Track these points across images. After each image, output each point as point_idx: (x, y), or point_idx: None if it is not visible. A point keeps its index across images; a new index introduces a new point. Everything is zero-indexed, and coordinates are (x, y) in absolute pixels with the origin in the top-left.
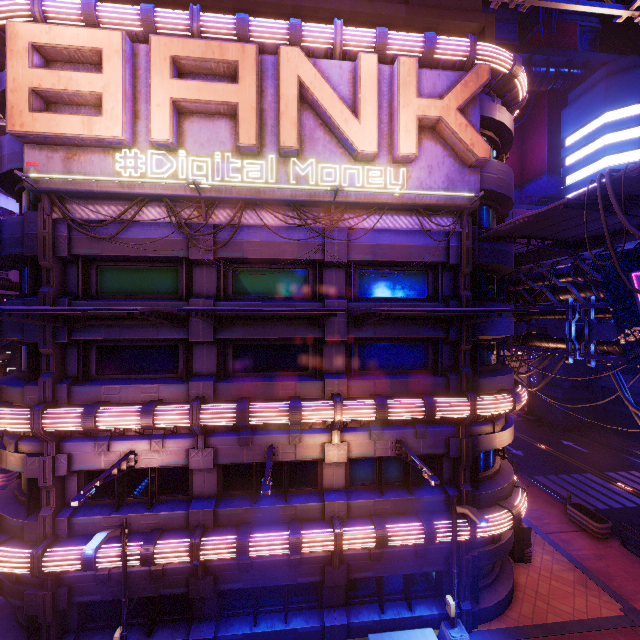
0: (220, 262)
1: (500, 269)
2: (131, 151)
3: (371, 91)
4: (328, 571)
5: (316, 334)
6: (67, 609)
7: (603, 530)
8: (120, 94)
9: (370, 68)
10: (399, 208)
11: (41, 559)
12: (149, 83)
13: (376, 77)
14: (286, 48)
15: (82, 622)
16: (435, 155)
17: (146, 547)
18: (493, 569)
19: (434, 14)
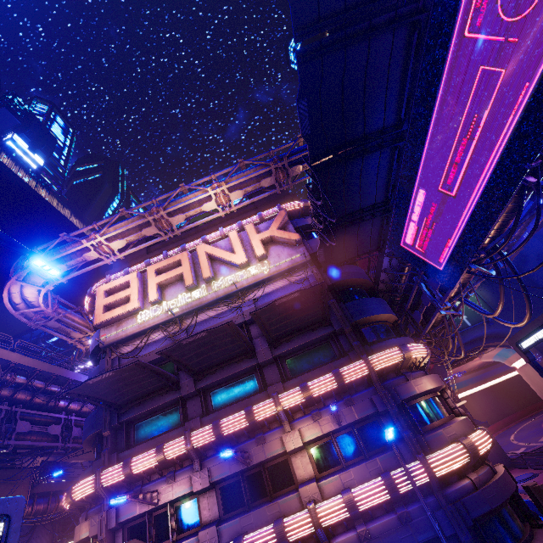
0: None
1: (355, 282)
2: (143, 311)
3: (237, 242)
4: None
5: (253, 362)
6: None
7: None
8: (137, 291)
9: (234, 235)
10: (273, 278)
11: None
12: (147, 282)
13: (237, 236)
14: (198, 246)
15: None
16: (278, 249)
17: None
18: (519, 537)
19: (268, 206)
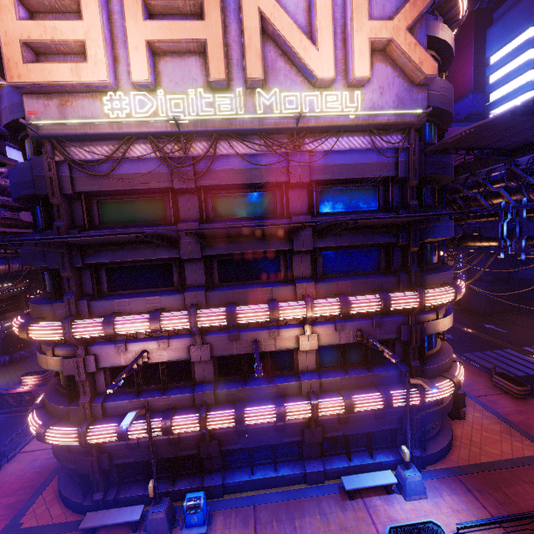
0: (200, 190)
1: (442, 179)
2: (115, 94)
3: (326, 17)
4: (307, 433)
5: (286, 246)
6: (109, 469)
7: (523, 392)
8: (100, 39)
9: None
10: (354, 129)
11: (86, 434)
12: (125, 26)
13: (330, 3)
14: None
15: (121, 478)
16: (386, 76)
17: (165, 422)
18: (436, 425)
19: None
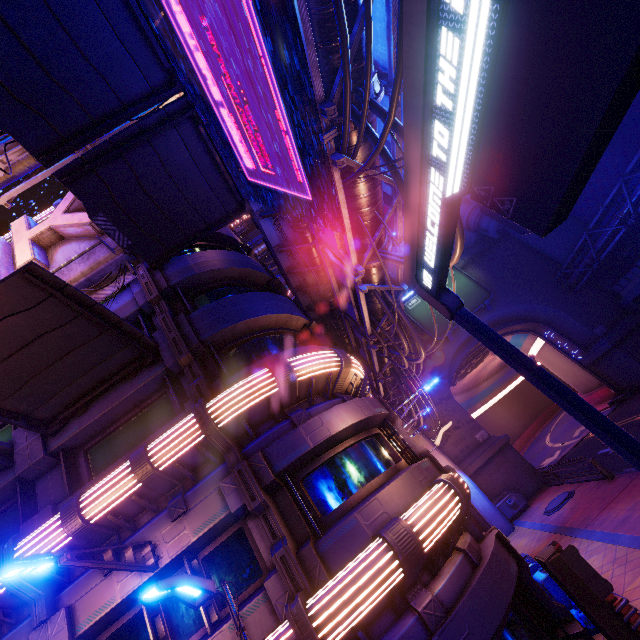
0: None
1: (224, 277)
2: None
3: None
4: None
5: (10, 476)
6: None
7: None
8: None
9: None
10: None
11: None
12: None
13: None
14: None
15: None
16: (72, 249)
17: None
18: None
19: None
